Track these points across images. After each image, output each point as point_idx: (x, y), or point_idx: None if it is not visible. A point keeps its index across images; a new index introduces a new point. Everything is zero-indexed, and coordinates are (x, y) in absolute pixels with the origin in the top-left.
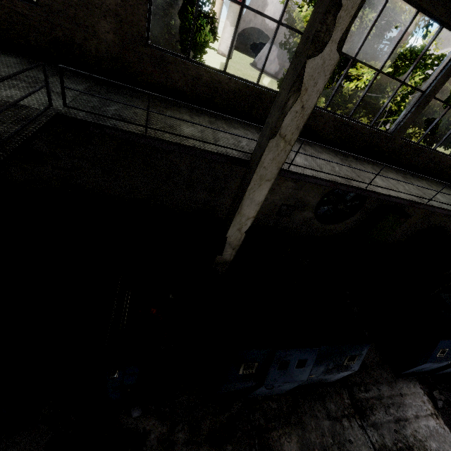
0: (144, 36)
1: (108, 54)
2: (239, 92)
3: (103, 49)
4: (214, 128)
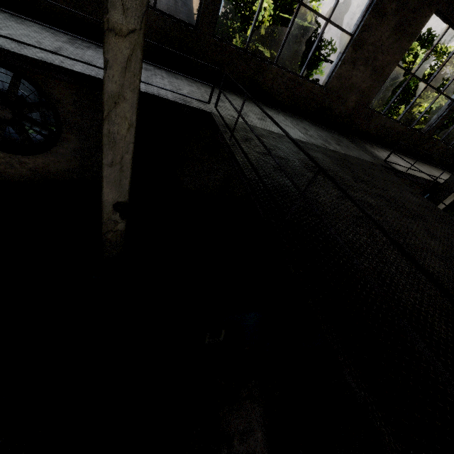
0: (370, 103)
1: (344, 114)
2: (401, 133)
3: (343, 111)
4: (438, 167)
